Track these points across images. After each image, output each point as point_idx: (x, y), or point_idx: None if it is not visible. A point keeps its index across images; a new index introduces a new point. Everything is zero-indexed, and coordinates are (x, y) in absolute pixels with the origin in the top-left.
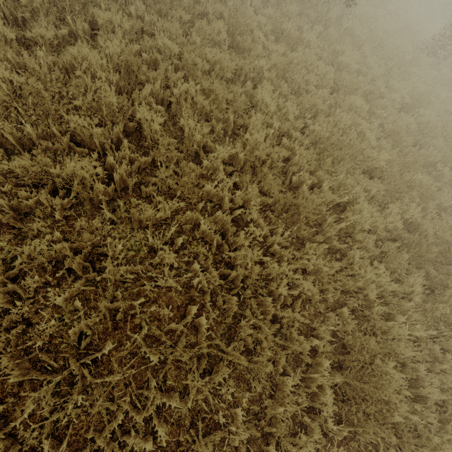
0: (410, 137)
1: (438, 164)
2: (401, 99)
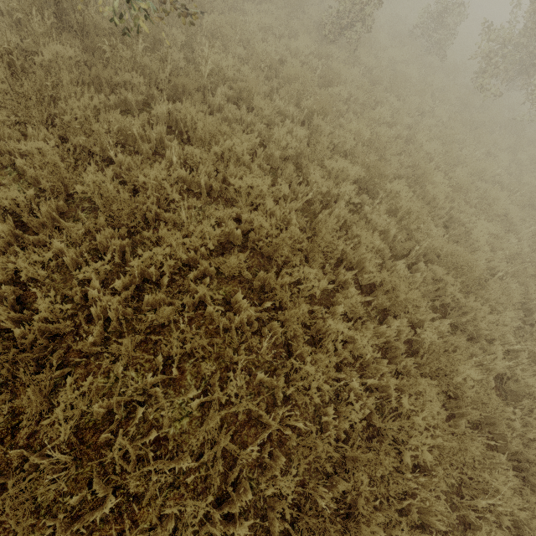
0: (403, 263)
1: (462, 299)
2: (352, 177)
